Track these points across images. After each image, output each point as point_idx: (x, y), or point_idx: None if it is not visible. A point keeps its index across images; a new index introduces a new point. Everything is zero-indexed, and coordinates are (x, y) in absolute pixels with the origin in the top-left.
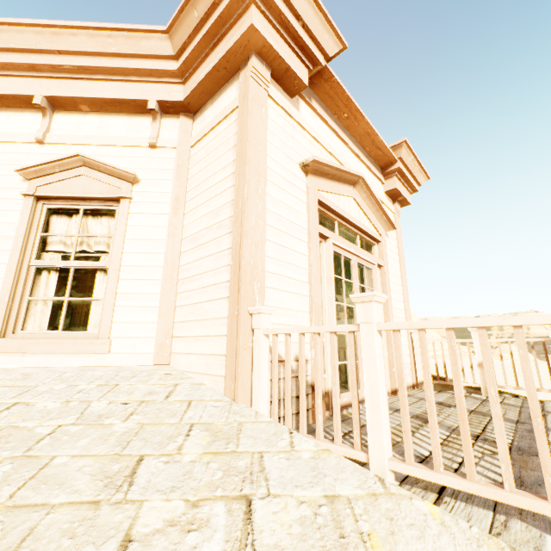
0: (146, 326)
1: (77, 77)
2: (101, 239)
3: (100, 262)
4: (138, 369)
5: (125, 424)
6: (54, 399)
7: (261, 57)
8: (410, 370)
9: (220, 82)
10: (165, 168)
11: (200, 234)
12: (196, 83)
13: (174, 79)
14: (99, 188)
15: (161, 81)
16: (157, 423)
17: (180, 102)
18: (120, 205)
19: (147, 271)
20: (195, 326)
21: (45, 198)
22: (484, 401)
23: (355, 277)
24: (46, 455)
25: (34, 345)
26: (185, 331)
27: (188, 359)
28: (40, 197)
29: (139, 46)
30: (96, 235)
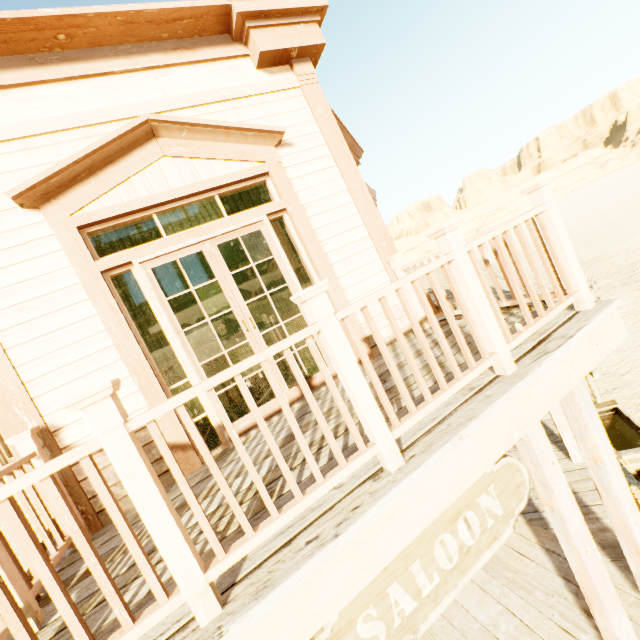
0: None
1: None
2: None
3: None
4: None
5: None
6: None
7: None
8: (402, 312)
9: None
10: None
11: None
12: None
13: None
14: None
15: None
16: None
17: None
18: None
19: None
20: None
21: None
22: (454, 345)
23: (220, 269)
24: None
25: None
26: None
27: None
28: None
29: None
30: None
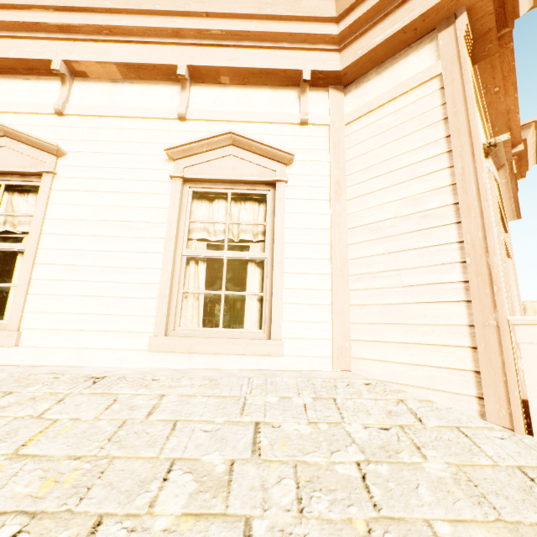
0: (319, 326)
1: (222, 44)
2: (247, 227)
3: (256, 252)
4: (324, 376)
5: (434, 465)
6: (292, 419)
7: (468, 14)
8: None
9: (398, 47)
10: (318, 148)
11: (384, 224)
12: (367, 48)
13: (329, 46)
14: (249, 170)
15: (315, 48)
16: (470, 464)
17: (336, 72)
18: (275, 189)
19: (313, 264)
20: (397, 331)
21: (191, 180)
22: None
23: None
24: (411, 518)
25: (204, 345)
26: (375, 334)
27: (390, 368)
28: (187, 179)
29: (298, 6)
30: (249, 222)
